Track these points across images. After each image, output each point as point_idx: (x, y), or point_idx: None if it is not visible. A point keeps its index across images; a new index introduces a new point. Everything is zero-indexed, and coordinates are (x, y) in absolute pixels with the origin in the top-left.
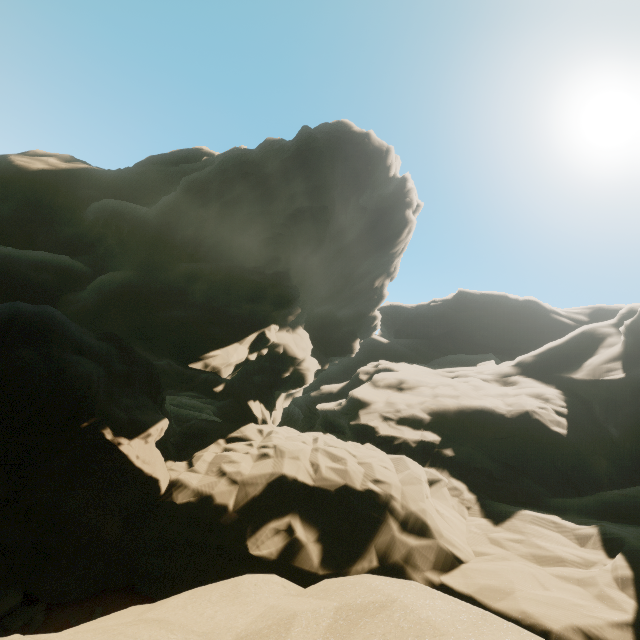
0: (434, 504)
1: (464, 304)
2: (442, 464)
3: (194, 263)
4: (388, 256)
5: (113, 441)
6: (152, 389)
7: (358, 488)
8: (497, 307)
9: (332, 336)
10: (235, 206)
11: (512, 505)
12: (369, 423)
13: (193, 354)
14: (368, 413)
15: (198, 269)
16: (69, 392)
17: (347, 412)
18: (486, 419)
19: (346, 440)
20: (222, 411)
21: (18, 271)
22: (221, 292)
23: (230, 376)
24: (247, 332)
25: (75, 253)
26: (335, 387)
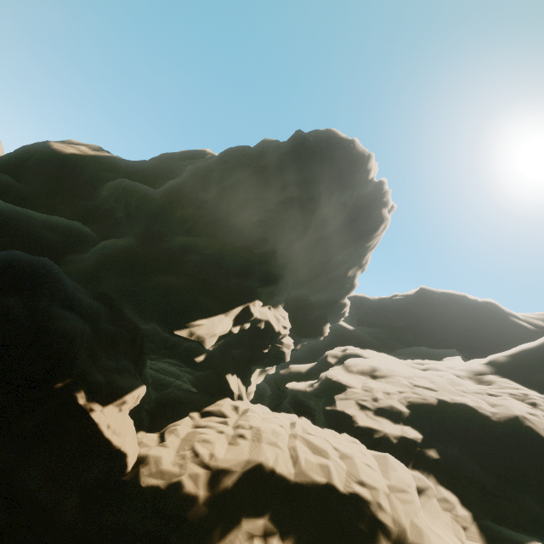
0: (426, 519)
1: (425, 300)
2: (427, 467)
3: (190, 237)
4: (362, 249)
5: (85, 406)
6: (135, 352)
7: (341, 490)
8: (457, 306)
9: (305, 318)
10: (232, 191)
11: (515, 530)
12: (346, 410)
13: (180, 321)
14: (344, 399)
15: (193, 242)
16: (48, 348)
17: (319, 395)
18: (469, 419)
19: (322, 426)
20: (199, 381)
21: (31, 229)
22: (212, 264)
23: (212, 347)
24: (233, 305)
25: (87, 222)
26: (303, 367)
